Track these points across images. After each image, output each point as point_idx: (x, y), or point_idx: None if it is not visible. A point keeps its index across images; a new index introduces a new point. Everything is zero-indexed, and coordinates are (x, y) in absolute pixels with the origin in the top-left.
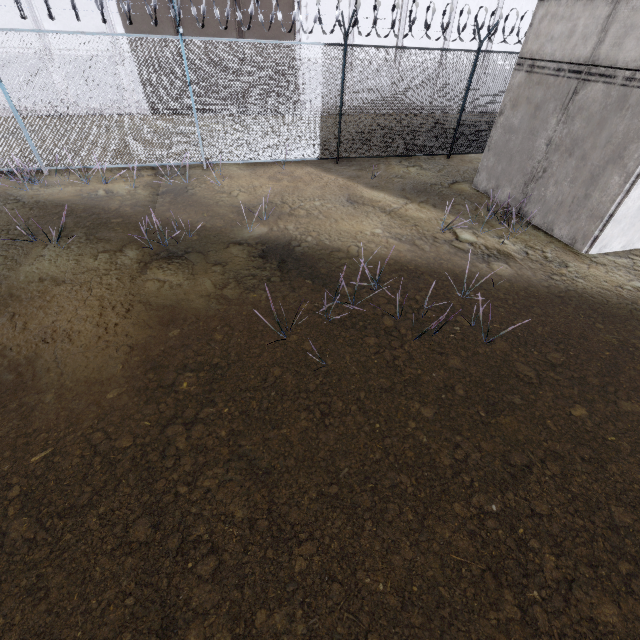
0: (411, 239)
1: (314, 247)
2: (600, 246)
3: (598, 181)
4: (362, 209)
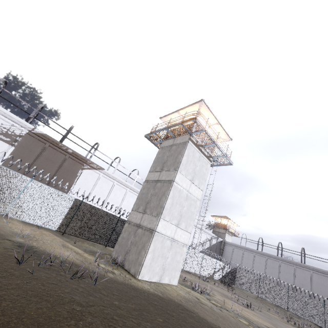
0: (81, 260)
1: (42, 250)
2: (141, 276)
3: (140, 253)
4: (66, 248)
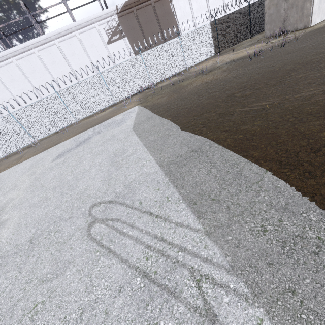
0: (259, 48)
1: (237, 58)
2: (313, 23)
3: (303, 8)
4: (239, 53)
